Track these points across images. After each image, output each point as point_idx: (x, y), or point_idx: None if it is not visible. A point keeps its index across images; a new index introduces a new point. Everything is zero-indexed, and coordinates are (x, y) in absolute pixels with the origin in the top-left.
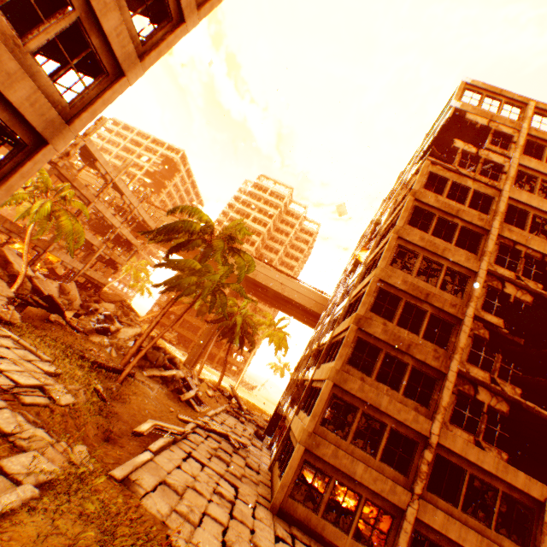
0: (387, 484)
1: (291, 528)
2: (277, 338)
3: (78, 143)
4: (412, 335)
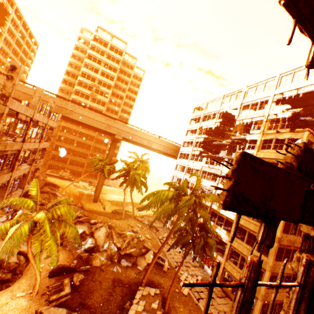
0: (284, 295)
1: None
2: (144, 167)
3: (1, 112)
4: (293, 236)
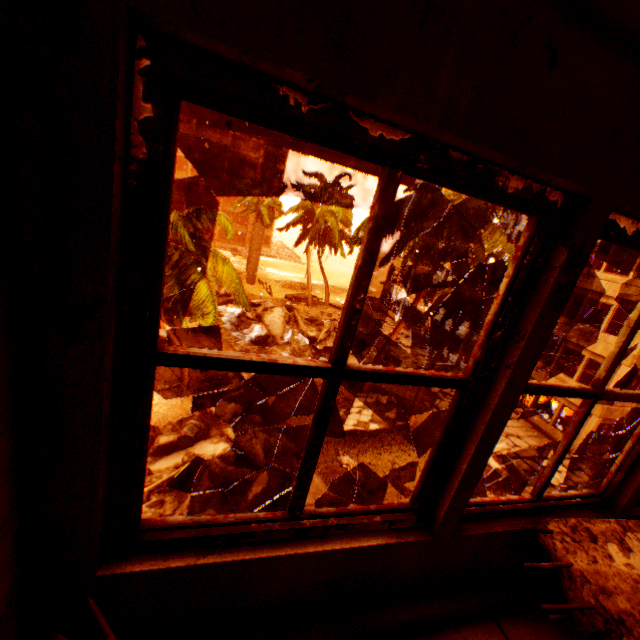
0: None
1: (594, 465)
2: None
3: None
4: None
